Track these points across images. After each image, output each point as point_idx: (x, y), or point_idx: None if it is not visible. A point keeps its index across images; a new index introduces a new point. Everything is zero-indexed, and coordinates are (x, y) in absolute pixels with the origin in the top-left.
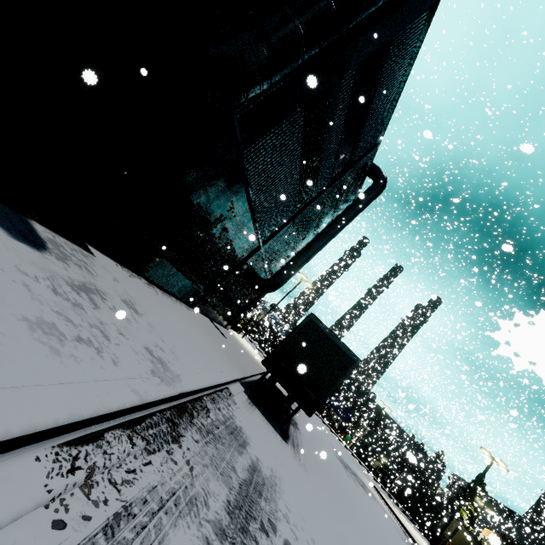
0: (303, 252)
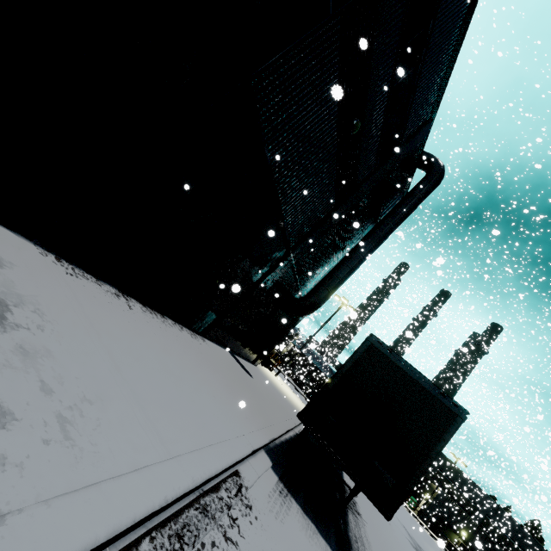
0: (345, 261)
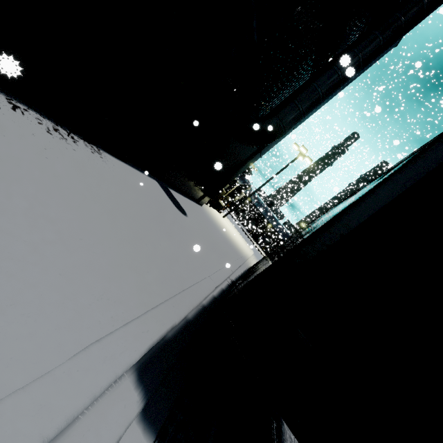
0: (333, 65)
